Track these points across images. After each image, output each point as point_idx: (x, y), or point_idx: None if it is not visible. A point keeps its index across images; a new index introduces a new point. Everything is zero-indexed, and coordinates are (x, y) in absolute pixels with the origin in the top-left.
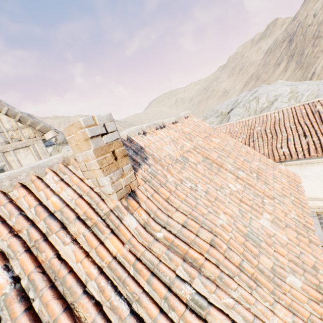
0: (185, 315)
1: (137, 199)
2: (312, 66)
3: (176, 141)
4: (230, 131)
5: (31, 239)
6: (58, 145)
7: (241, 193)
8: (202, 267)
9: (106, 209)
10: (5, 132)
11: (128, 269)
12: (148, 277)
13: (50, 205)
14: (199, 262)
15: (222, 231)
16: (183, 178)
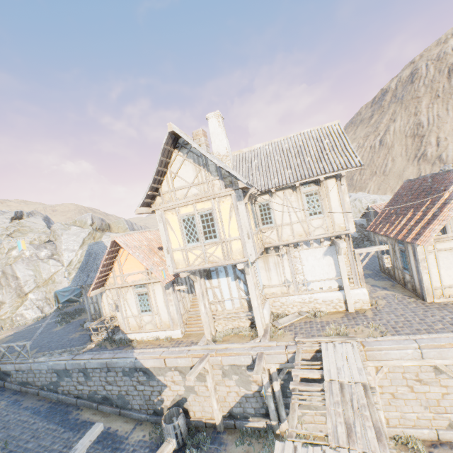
0: None
1: None
2: (364, 189)
3: None
4: None
5: None
6: (95, 231)
7: None
8: None
9: None
10: None
11: None
12: None
13: None
14: None
15: None
16: None
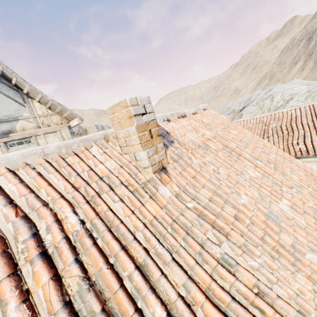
0: (218, 268)
1: (167, 175)
2: None
3: (197, 129)
4: (244, 127)
5: (88, 195)
6: (73, 136)
7: (260, 179)
8: (228, 235)
9: (143, 179)
10: (37, 118)
11: (166, 228)
12: (184, 235)
13: (98, 171)
14: (225, 230)
15: (244, 209)
16: (206, 161)
